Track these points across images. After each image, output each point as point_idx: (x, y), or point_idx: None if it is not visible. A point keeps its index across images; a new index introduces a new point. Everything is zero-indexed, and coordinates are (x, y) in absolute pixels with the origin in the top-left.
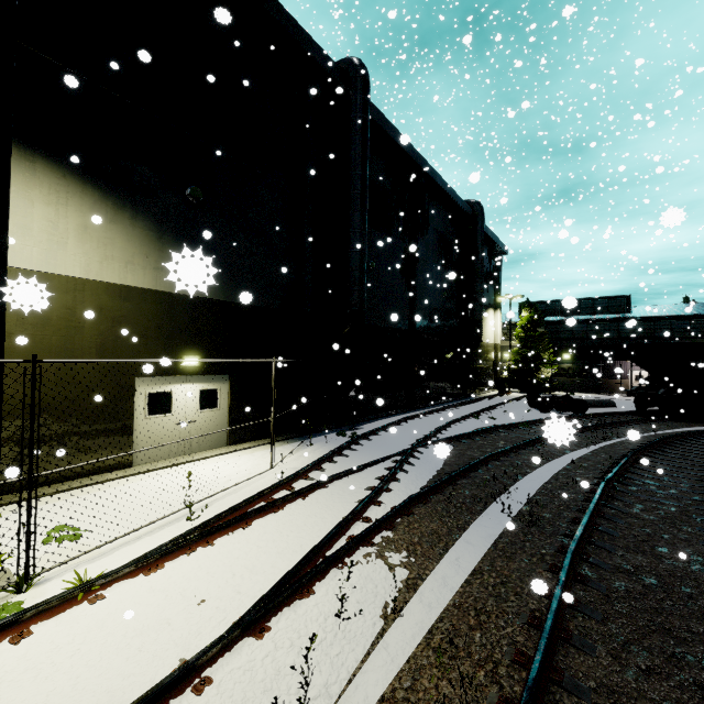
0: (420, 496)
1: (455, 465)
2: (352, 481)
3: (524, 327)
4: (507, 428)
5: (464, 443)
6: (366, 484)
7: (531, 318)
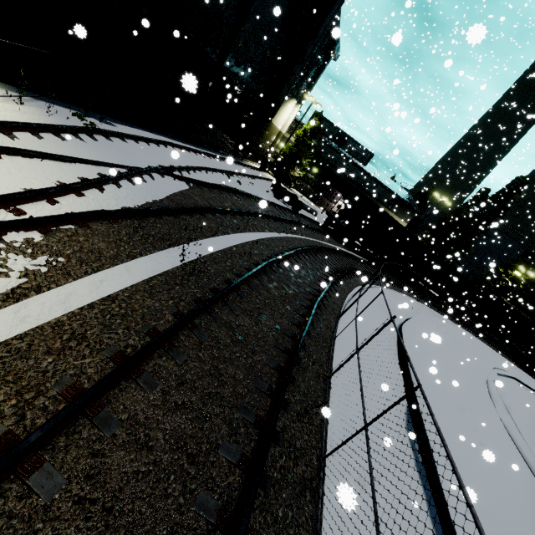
0: (111, 215)
1: (176, 203)
2: (44, 166)
3: (306, 131)
4: (242, 195)
5: (200, 190)
6: (59, 178)
7: (315, 128)
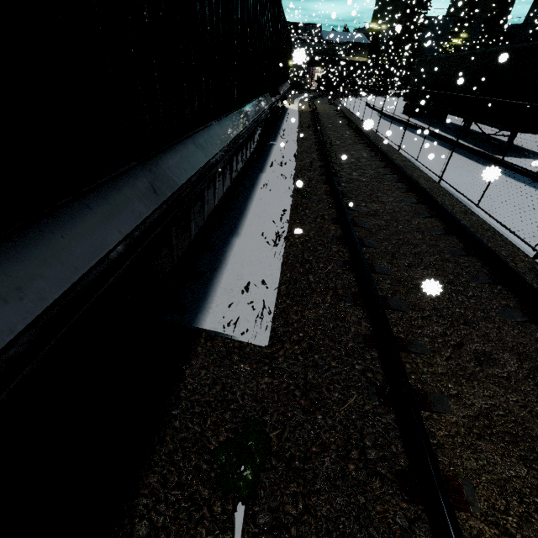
0: None
1: None
2: None
3: None
4: None
5: None
6: None
7: None
